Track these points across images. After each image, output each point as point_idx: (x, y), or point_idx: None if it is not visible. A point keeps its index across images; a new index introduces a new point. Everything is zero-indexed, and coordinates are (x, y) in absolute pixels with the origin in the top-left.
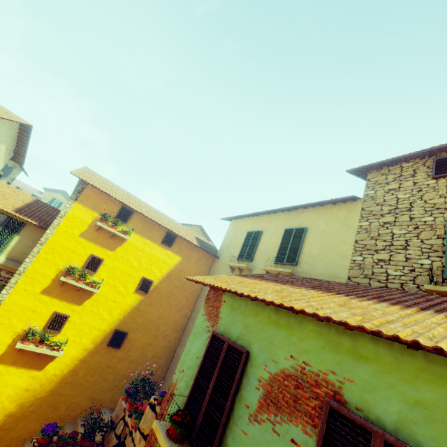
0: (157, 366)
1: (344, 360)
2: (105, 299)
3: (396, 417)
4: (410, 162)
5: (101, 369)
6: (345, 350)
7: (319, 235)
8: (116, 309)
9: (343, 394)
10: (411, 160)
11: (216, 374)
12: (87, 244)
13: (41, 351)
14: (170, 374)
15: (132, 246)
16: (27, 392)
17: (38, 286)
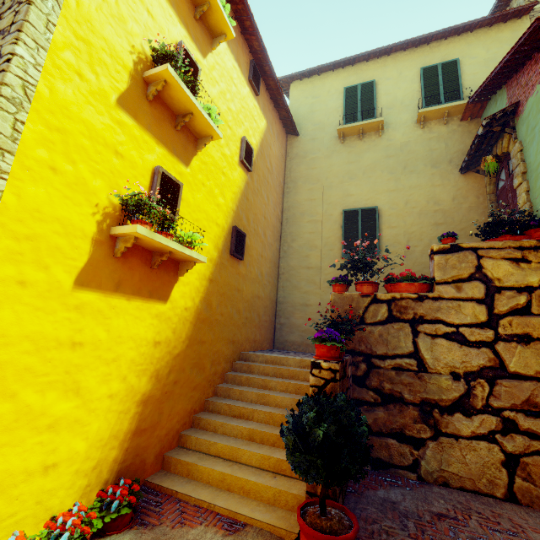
0: (270, 287)
1: None
2: (213, 165)
3: None
4: None
5: (231, 295)
6: None
7: (481, 63)
8: (227, 189)
9: None
10: None
11: None
12: (166, 7)
13: (179, 248)
14: (286, 293)
15: (223, 63)
16: (158, 349)
17: (106, 80)
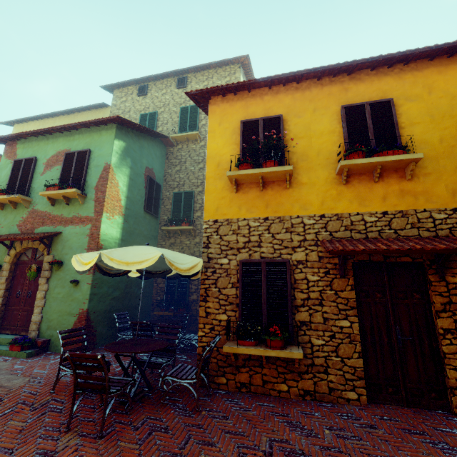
0: None
1: (71, 143)
2: None
3: (82, 148)
4: (131, 86)
5: None
6: (72, 140)
7: None
8: None
9: (71, 151)
10: (132, 85)
11: (21, 172)
12: None
13: None
14: None
15: None
16: None
17: None
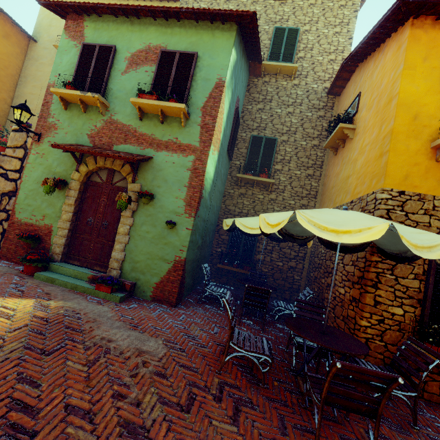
0: None
1: (168, 37)
2: None
3: (184, 49)
4: None
5: None
6: (169, 34)
7: None
8: None
9: (167, 49)
10: None
11: (94, 63)
12: None
13: None
14: None
15: None
16: None
17: None
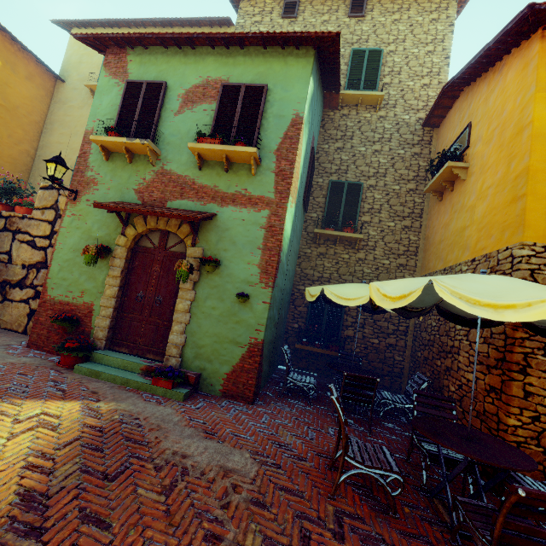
0: None
1: (230, 69)
2: None
3: (250, 81)
4: None
5: None
6: (230, 64)
7: None
8: None
9: (229, 82)
10: None
11: (140, 103)
12: None
13: None
14: None
15: None
16: None
17: None
